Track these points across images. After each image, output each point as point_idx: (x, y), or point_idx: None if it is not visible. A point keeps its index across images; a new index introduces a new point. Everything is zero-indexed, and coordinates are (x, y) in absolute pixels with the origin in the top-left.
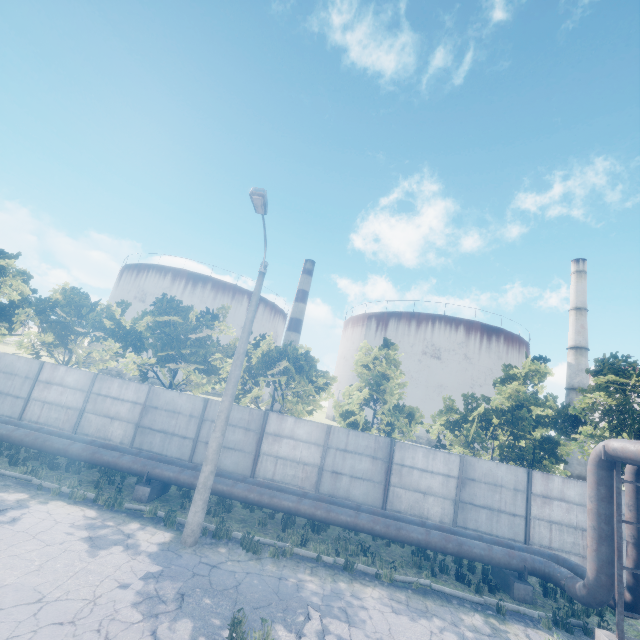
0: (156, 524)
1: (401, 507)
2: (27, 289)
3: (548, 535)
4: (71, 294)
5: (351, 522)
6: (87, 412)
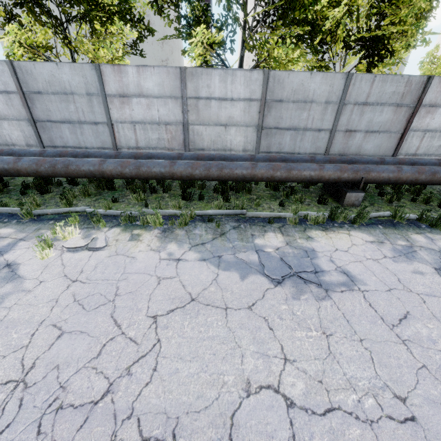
0: (421, 229)
1: None
2: None
3: None
4: None
5: None
6: (192, 124)
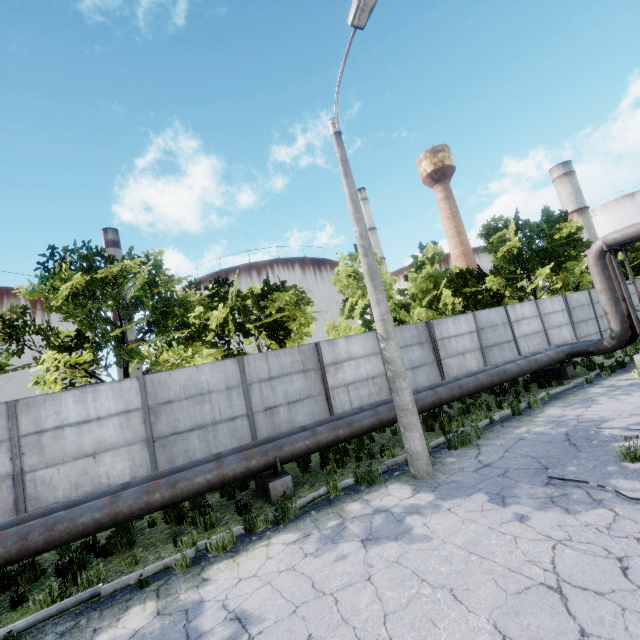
0: (360, 492)
1: (454, 373)
2: None
3: (526, 345)
4: None
5: (478, 385)
6: (31, 471)
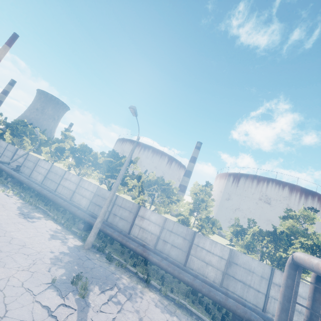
0: (79, 238)
1: (193, 267)
2: (72, 144)
3: None
4: (83, 146)
5: (157, 262)
6: (76, 192)
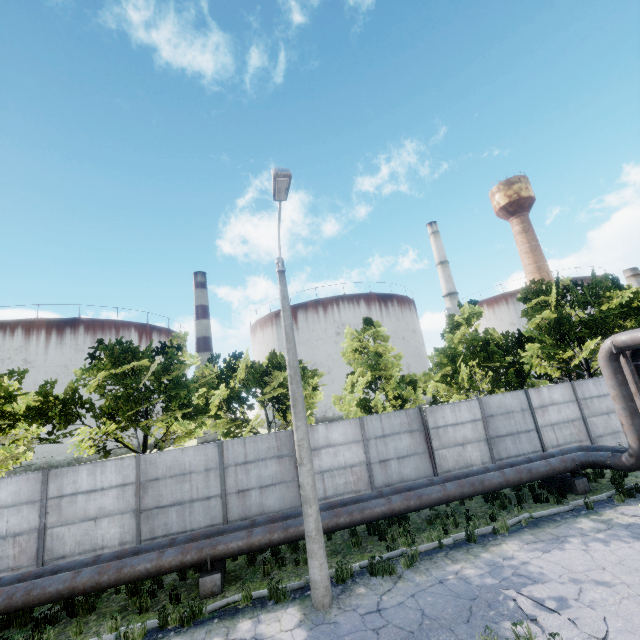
0: (264, 608)
1: (449, 466)
2: None
3: (554, 436)
4: None
5: (443, 496)
6: (51, 527)
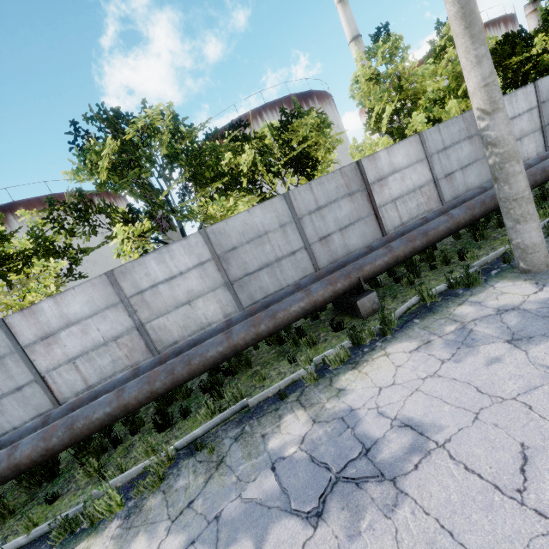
0: (460, 296)
1: None
2: None
3: None
4: None
5: None
6: (147, 322)
